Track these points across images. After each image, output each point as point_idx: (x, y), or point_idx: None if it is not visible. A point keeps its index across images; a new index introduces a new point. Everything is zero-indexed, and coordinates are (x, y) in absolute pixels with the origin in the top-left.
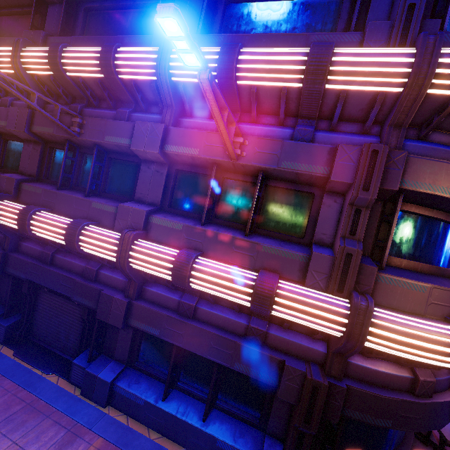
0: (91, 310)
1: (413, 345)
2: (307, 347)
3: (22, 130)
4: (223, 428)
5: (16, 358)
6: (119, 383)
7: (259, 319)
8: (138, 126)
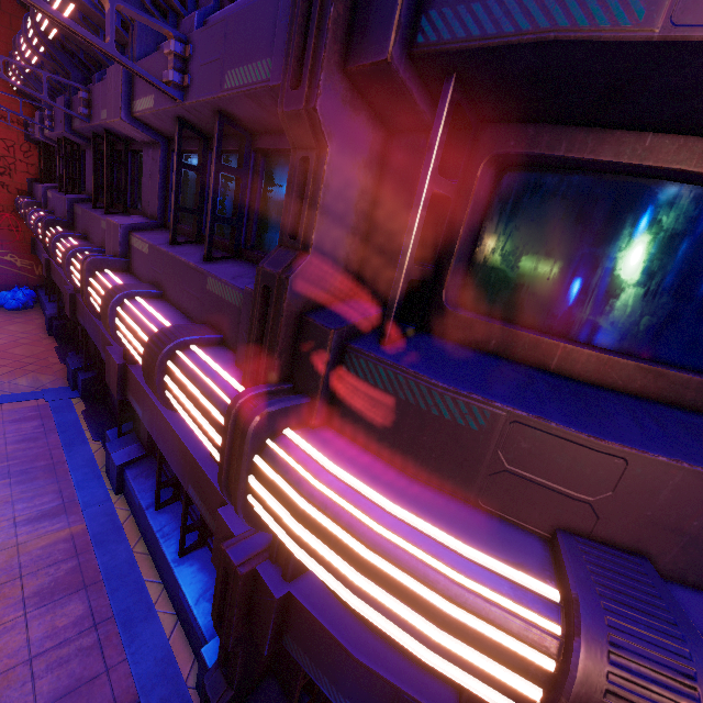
0: None
1: (325, 560)
2: None
3: (63, 129)
4: (196, 577)
5: (82, 415)
6: (128, 471)
7: None
8: (108, 78)
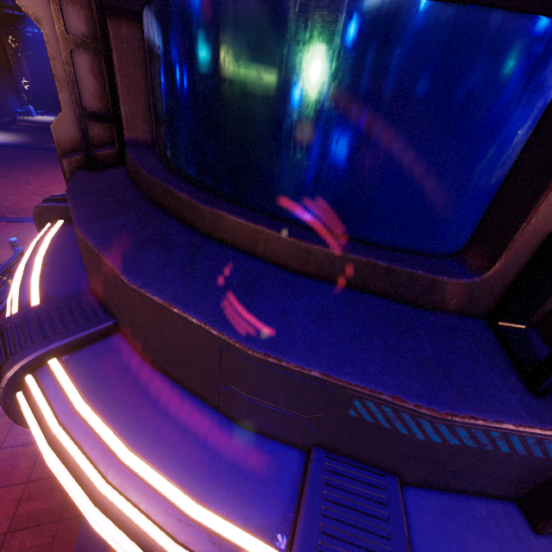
0: None
1: None
2: None
3: None
4: None
5: None
6: None
7: None
8: None
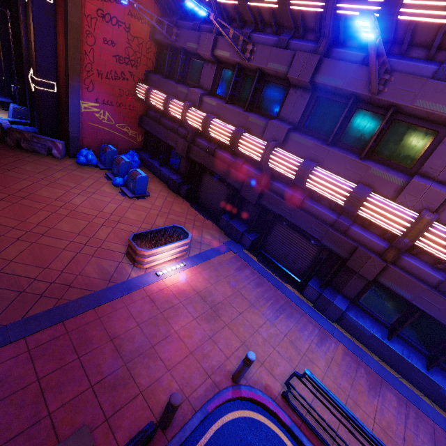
0: (329, 253)
1: None
2: None
3: (306, 80)
4: (445, 382)
5: (260, 264)
6: (348, 313)
7: None
8: None
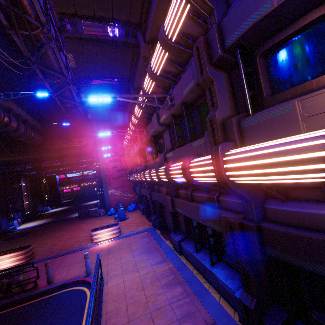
0: None
1: (255, 166)
2: (239, 203)
3: (141, 144)
4: (221, 272)
5: (160, 234)
6: (182, 243)
7: (214, 191)
8: (152, 120)
